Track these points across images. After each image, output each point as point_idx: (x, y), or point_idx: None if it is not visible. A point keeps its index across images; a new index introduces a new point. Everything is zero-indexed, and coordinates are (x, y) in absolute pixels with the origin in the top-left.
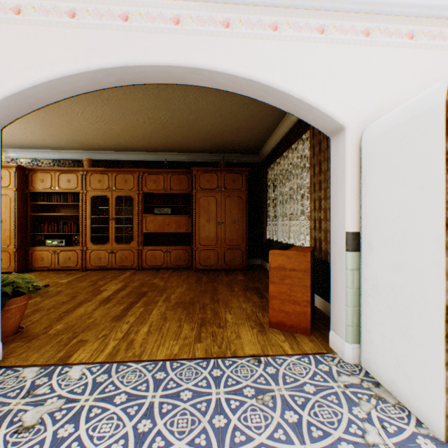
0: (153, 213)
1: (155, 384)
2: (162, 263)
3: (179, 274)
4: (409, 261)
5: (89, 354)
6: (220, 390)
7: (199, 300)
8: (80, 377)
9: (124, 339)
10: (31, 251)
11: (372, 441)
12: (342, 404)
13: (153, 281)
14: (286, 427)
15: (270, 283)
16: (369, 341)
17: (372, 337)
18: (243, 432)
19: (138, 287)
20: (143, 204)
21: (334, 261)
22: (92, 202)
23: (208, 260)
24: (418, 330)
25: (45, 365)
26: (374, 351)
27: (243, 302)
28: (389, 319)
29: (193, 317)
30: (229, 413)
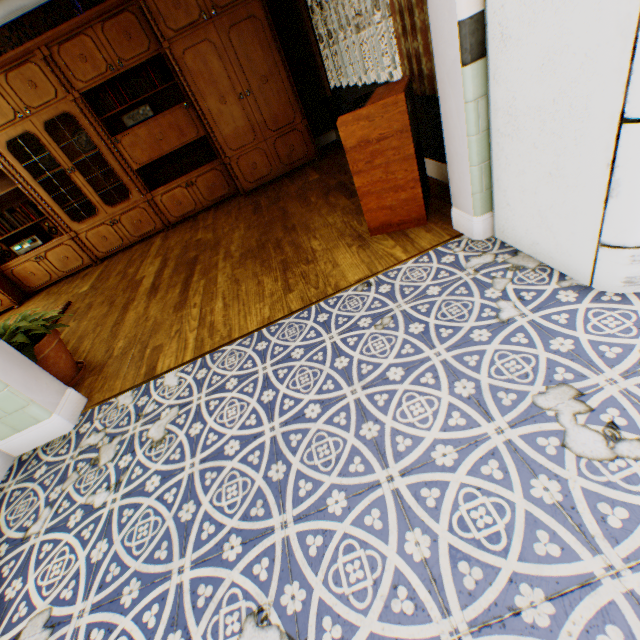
0: (126, 128)
1: (260, 357)
2: (194, 207)
3: (227, 212)
4: (572, 45)
5: (173, 358)
6: (333, 334)
7: (270, 239)
8: (180, 383)
9: (202, 326)
10: (8, 272)
11: (506, 318)
12: (473, 293)
13: (197, 239)
14: (413, 341)
15: (355, 177)
16: (504, 205)
17: (509, 198)
18: (369, 363)
19: (182, 256)
20: (98, 118)
21: (444, 96)
22: (16, 157)
23: (256, 171)
24: (574, 167)
25: (135, 387)
26: (512, 215)
27: (329, 216)
28: (533, 165)
29: (271, 265)
30: (350, 352)
